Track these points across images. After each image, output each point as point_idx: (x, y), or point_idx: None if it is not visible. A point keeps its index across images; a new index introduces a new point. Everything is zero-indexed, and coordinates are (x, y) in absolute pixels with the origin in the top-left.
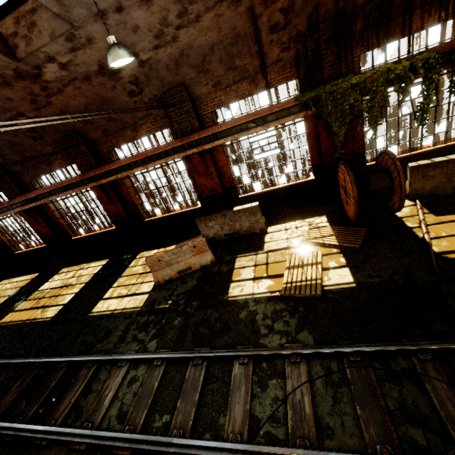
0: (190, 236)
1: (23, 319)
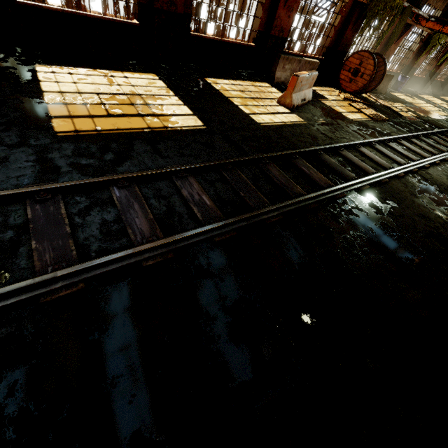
0: (247, 76)
1: (138, 127)
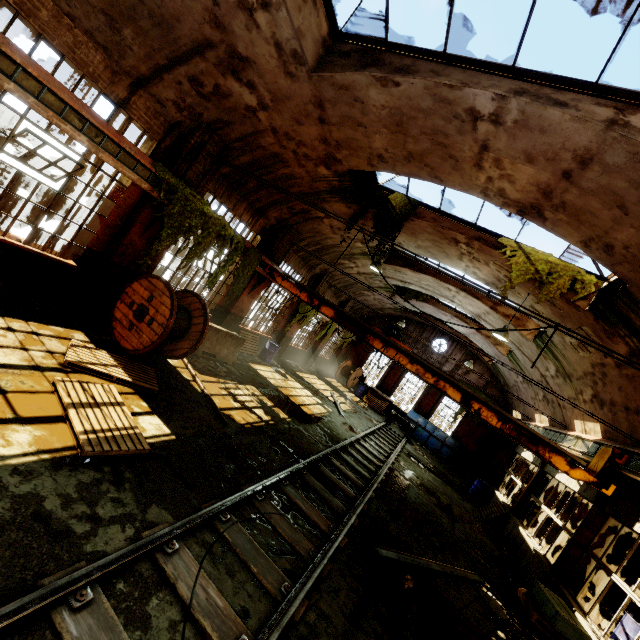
0: None
1: None
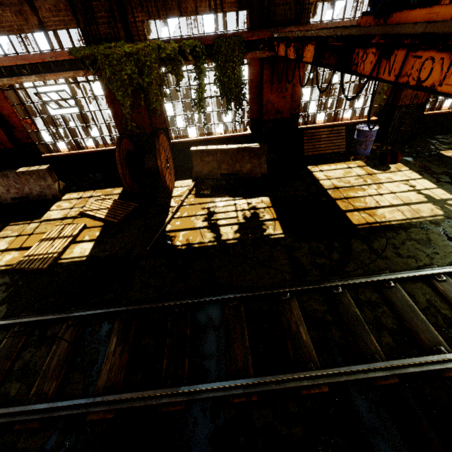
0: None
1: None
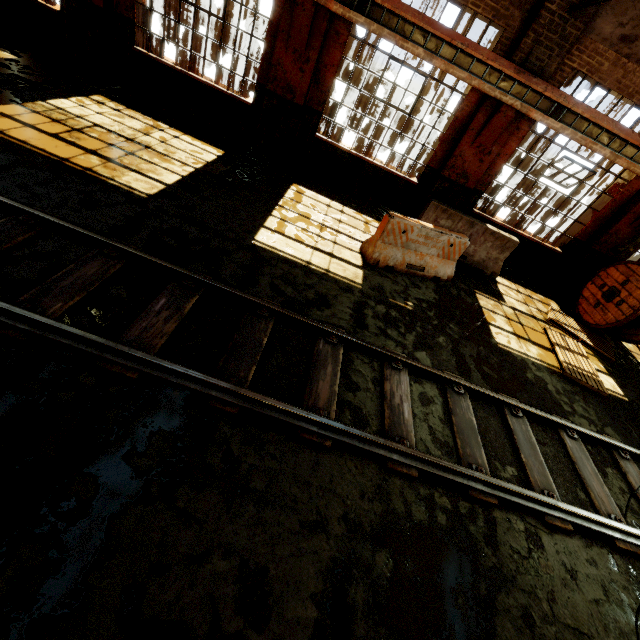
0: (380, 214)
1: (51, 151)
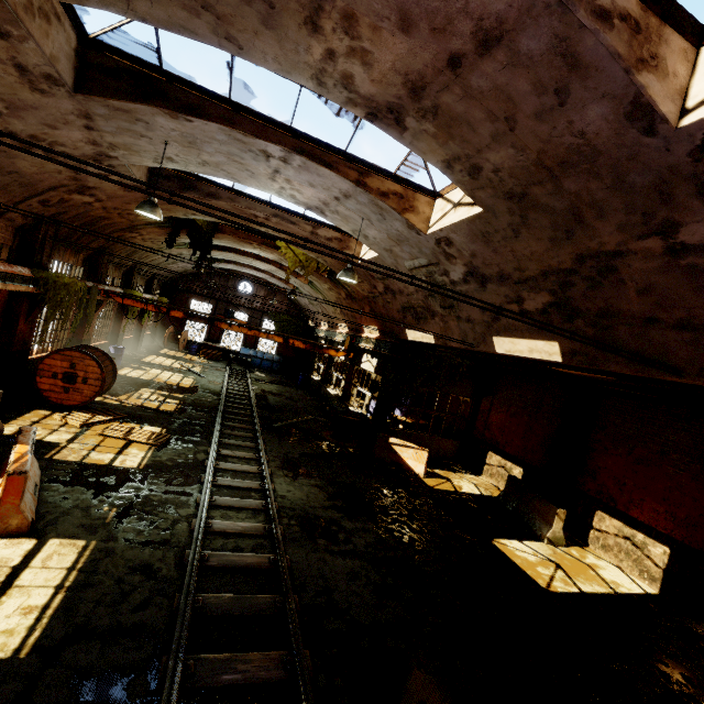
0: None
1: None
